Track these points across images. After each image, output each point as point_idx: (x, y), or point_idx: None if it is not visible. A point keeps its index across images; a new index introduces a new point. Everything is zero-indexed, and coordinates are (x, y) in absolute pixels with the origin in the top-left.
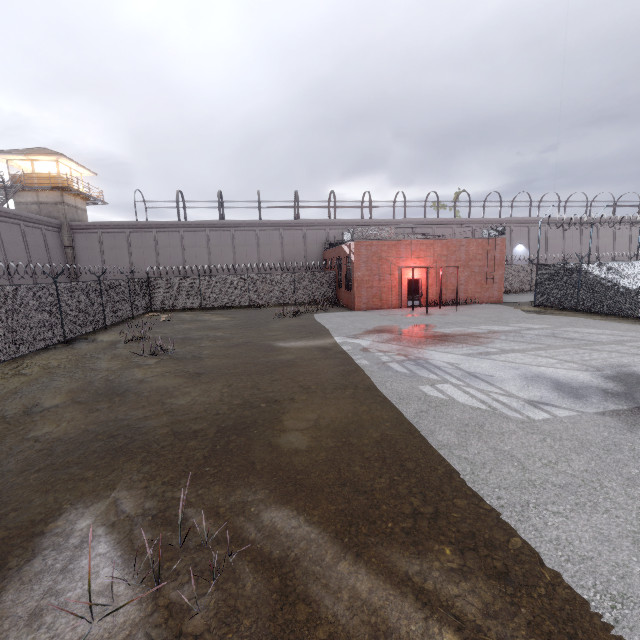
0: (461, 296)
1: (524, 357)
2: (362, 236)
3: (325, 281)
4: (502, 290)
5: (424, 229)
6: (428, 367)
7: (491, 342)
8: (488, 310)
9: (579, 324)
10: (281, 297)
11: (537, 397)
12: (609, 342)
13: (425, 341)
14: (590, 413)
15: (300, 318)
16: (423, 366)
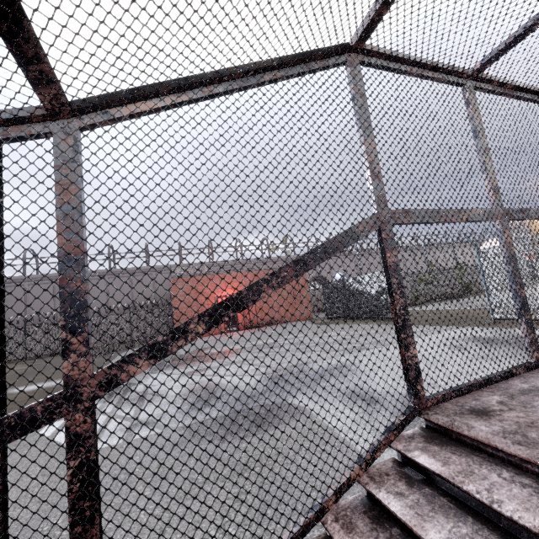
0: (276, 317)
1: (233, 368)
2: (178, 274)
3: (162, 317)
4: (310, 308)
5: (260, 266)
6: (115, 394)
7: (233, 356)
8: (287, 326)
9: (336, 329)
10: (117, 337)
11: (156, 415)
12: (332, 342)
13: (174, 364)
14: (174, 428)
15: (105, 356)
16: (112, 394)
